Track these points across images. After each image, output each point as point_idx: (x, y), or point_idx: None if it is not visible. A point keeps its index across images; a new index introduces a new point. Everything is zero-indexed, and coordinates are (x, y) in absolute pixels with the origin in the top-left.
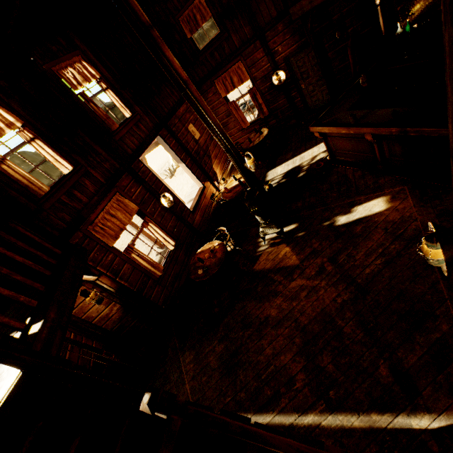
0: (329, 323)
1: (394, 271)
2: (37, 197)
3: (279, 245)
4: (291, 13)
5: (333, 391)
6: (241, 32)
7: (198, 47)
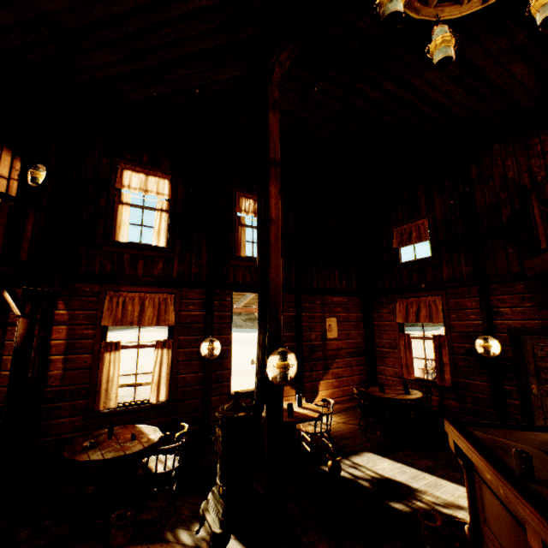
0: None
1: None
2: (111, 238)
3: None
4: (525, 266)
5: None
6: (456, 267)
7: (400, 259)
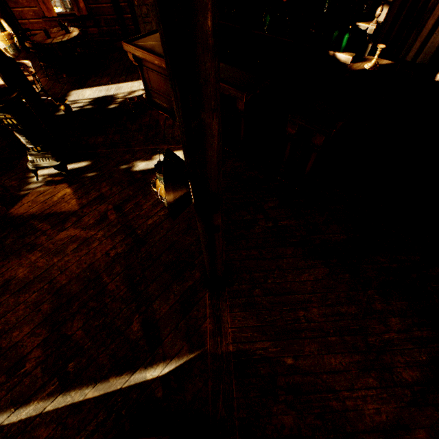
0: (94, 280)
1: (173, 223)
2: None
3: (59, 185)
4: None
5: (74, 362)
6: None
7: None
